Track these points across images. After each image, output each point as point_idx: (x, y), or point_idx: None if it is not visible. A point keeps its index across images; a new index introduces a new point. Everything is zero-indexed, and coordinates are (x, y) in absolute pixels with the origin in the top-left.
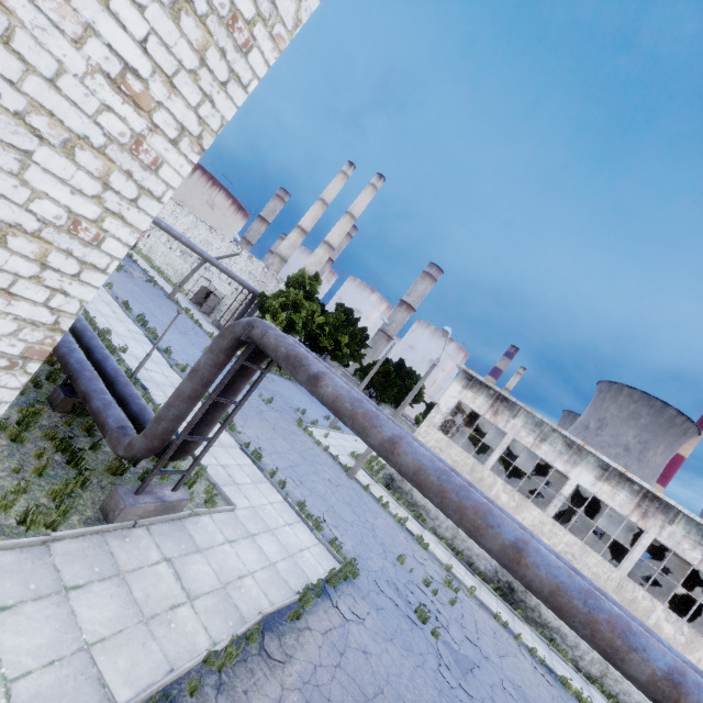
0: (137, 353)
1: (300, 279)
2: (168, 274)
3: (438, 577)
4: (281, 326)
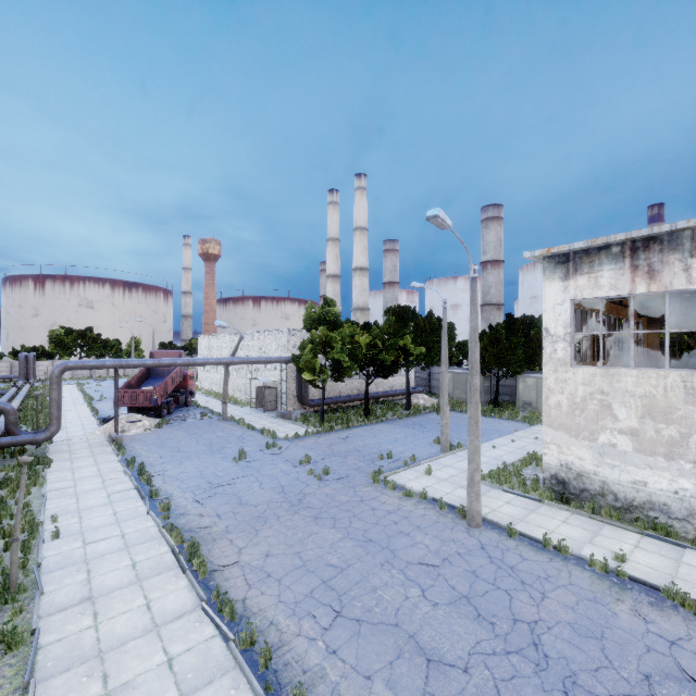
0: (94, 523)
1: (314, 316)
2: (237, 396)
3: None
4: (327, 375)
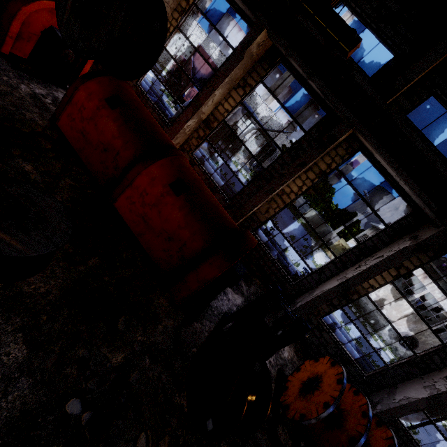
0: None
1: None
2: None
3: (386, 359)
4: None
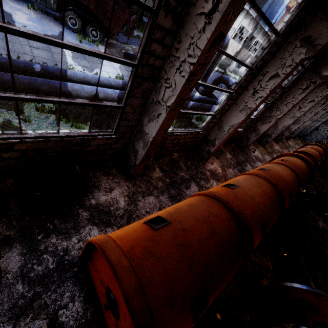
0: None
1: None
2: None
3: None
4: None
